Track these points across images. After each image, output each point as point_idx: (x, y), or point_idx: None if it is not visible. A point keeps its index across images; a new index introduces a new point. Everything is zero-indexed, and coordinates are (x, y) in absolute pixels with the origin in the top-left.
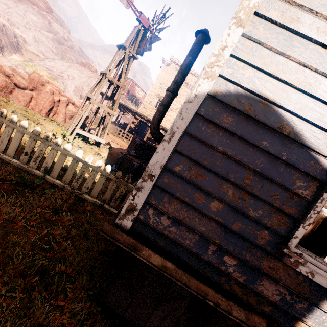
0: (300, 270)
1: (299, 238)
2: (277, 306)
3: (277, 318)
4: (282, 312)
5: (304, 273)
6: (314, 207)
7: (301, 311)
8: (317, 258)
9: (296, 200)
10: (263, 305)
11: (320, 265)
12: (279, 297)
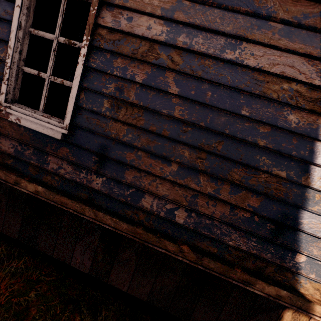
0: (11, 119)
1: (5, 94)
2: (15, 158)
3: (17, 167)
4: (20, 162)
5: (14, 121)
6: (6, 64)
7: (30, 156)
8: (27, 109)
9: (0, 64)
10: (7, 159)
11: (24, 111)
12: (13, 149)
